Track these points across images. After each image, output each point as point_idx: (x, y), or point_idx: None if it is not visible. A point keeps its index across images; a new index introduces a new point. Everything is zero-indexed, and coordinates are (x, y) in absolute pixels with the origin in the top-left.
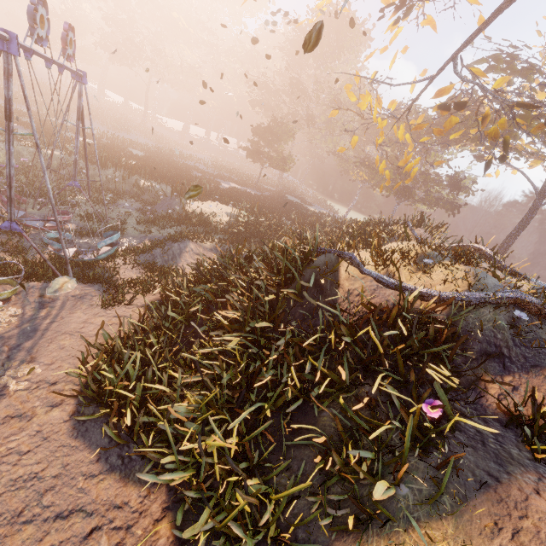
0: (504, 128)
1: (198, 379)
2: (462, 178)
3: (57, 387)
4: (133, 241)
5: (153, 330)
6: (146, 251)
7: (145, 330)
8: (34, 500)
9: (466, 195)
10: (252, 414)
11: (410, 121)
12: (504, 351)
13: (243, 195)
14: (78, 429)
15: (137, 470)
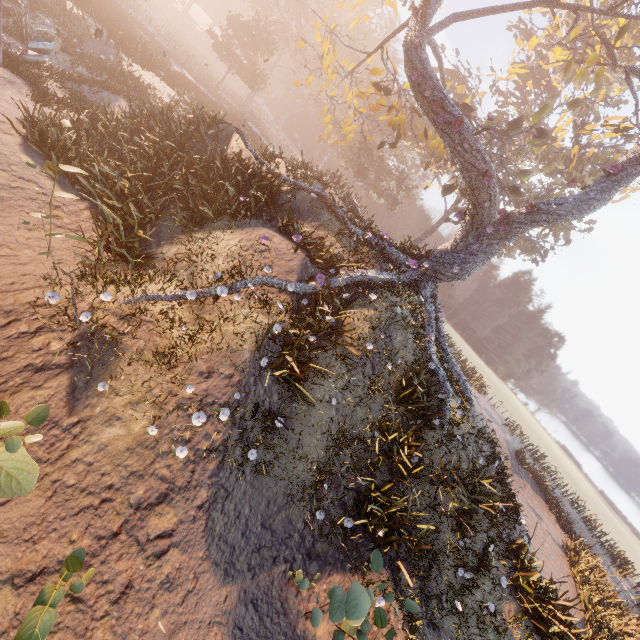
0: (402, 123)
1: (119, 163)
2: (409, 179)
3: (6, 126)
4: (57, 66)
5: (86, 129)
6: (74, 80)
7: (78, 128)
8: (6, 164)
9: (406, 196)
10: (153, 176)
11: (362, 90)
12: (301, 212)
13: (195, 91)
14: (27, 153)
15: (69, 190)
